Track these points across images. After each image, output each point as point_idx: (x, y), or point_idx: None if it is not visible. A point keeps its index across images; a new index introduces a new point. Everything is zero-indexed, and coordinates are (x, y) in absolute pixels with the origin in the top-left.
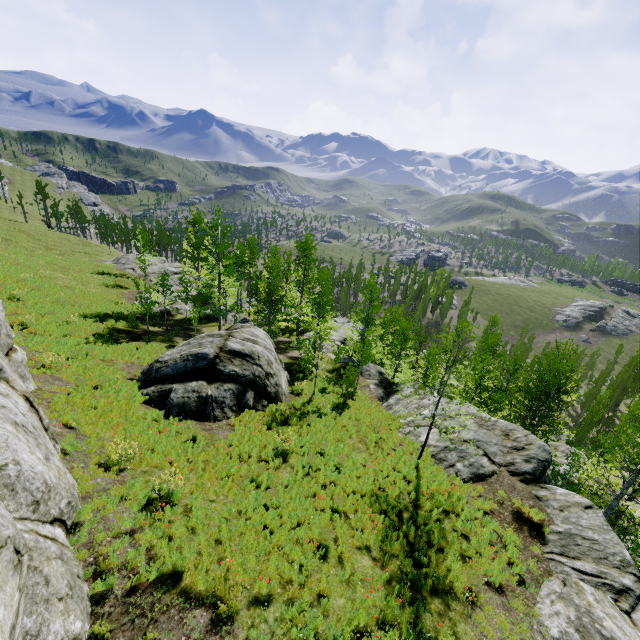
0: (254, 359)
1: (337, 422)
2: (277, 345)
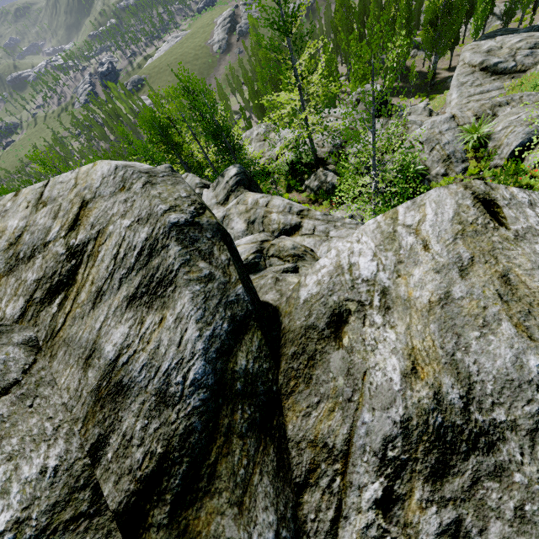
0: None
1: None
2: None
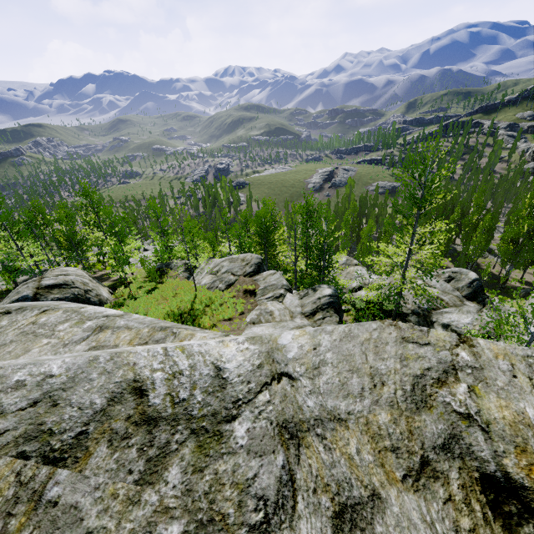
0: (70, 285)
1: (148, 298)
2: (100, 278)
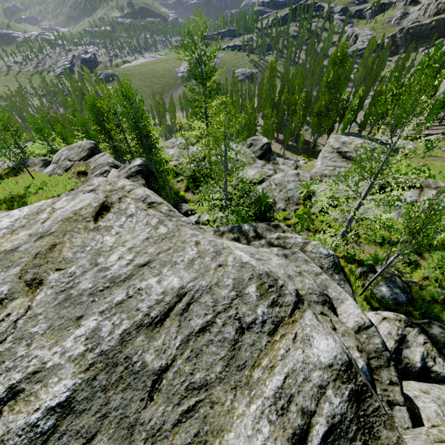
0: None
1: None
2: None
